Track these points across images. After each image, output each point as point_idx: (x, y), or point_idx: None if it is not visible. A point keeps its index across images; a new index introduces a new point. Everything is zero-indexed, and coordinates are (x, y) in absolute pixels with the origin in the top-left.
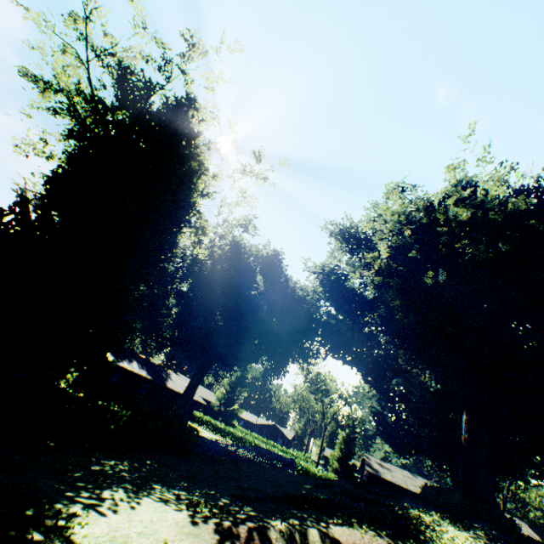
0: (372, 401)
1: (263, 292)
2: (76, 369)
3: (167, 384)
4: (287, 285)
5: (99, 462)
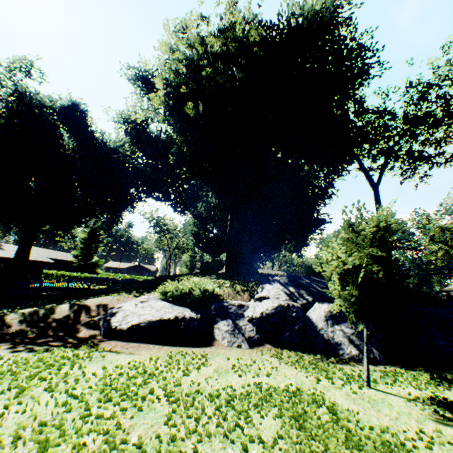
0: (191, 226)
1: (72, 148)
2: None
3: None
4: (95, 138)
5: None
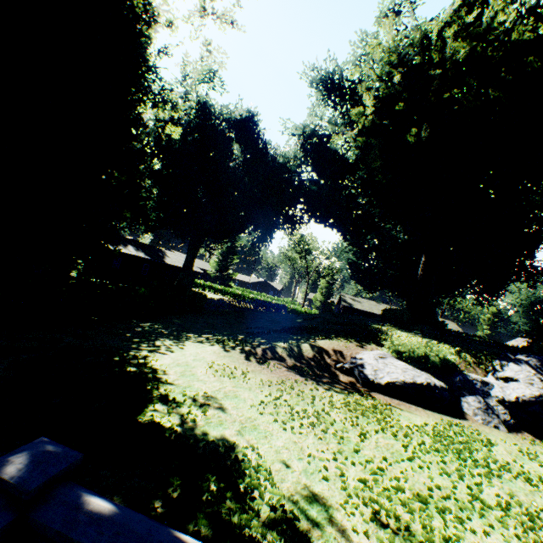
0: (349, 255)
1: (243, 163)
2: (84, 260)
3: (166, 261)
4: (267, 153)
5: (139, 326)
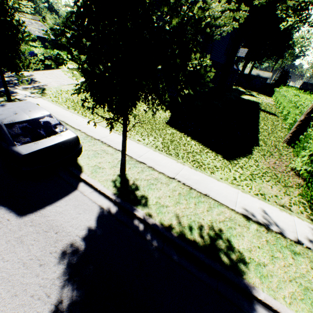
0: None
1: None
2: None
3: None
4: None
5: None
